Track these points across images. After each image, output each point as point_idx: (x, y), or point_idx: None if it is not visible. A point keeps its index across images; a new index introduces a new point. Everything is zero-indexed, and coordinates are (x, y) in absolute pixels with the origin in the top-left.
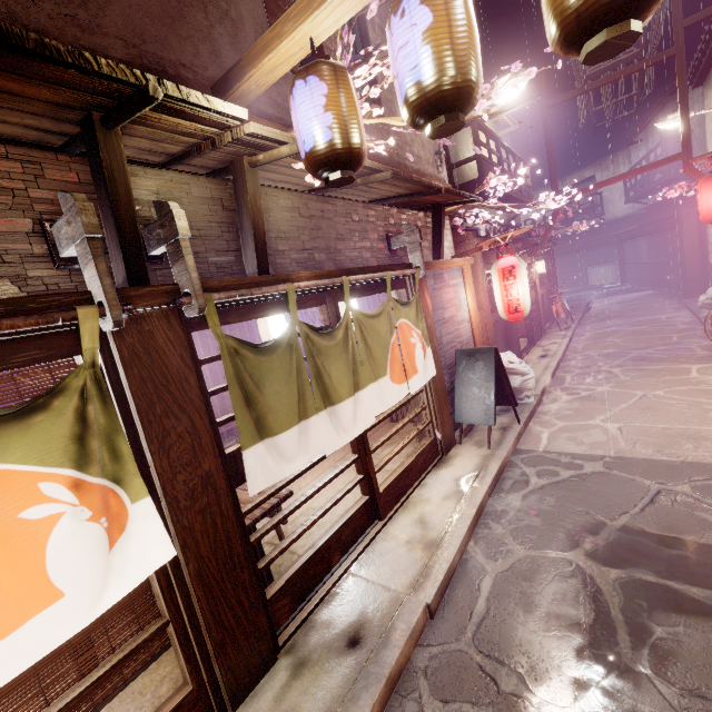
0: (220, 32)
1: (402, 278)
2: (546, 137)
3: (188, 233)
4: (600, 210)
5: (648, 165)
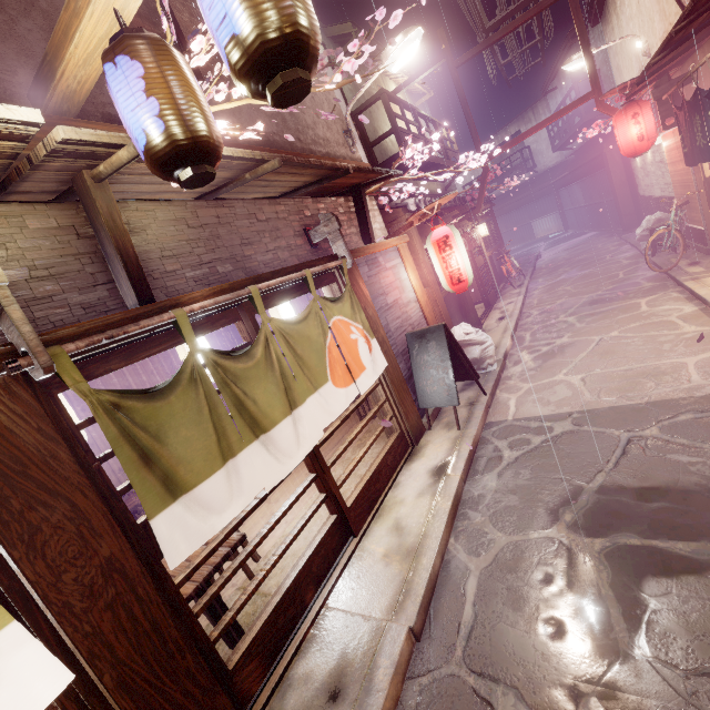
0: (28, 27)
1: (329, 272)
2: (460, 98)
3: (3, 278)
4: (531, 164)
5: (562, 109)
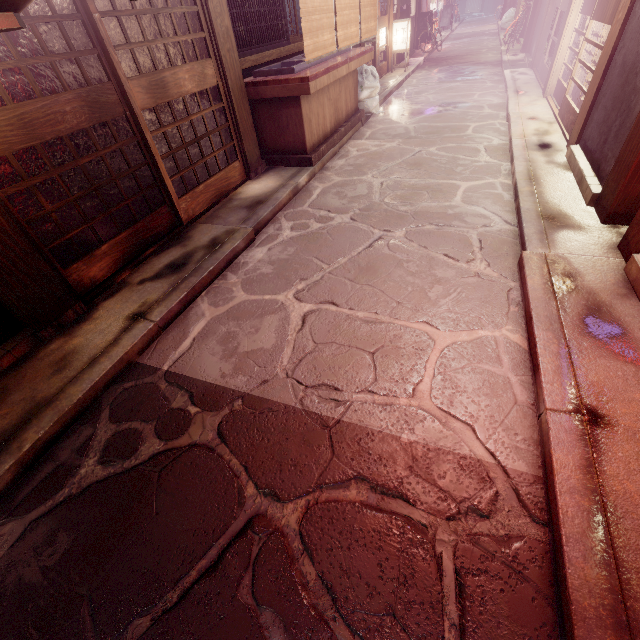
0: None
1: None
2: None
3: None
4: None
5: None
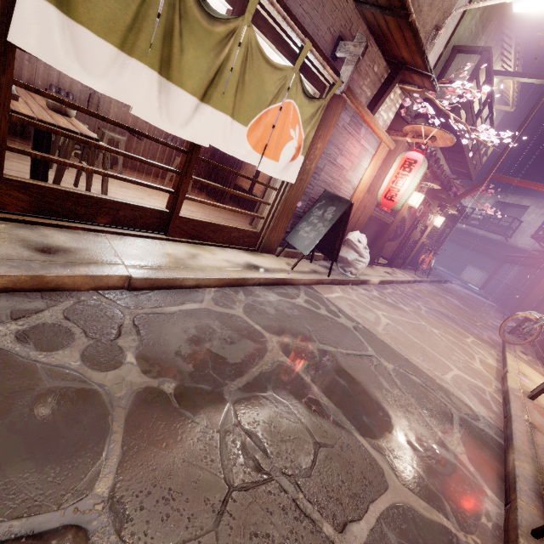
0: None
1: (323, 82)
2: (526, 119)
3: None
4: (510, 233)
5: None
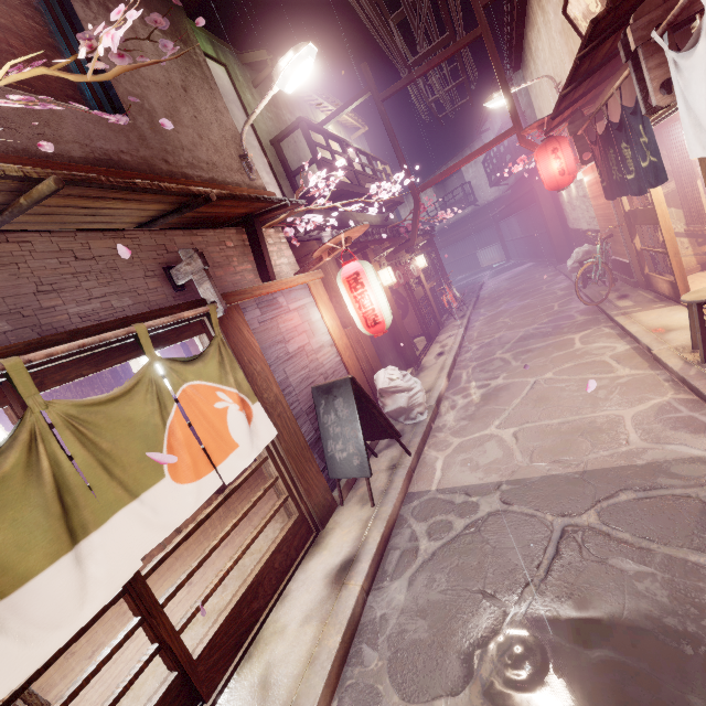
0: None
1: (195, 321)
2: (388, 131)
3: None
4: (473, 198)
5: (487, 143)
